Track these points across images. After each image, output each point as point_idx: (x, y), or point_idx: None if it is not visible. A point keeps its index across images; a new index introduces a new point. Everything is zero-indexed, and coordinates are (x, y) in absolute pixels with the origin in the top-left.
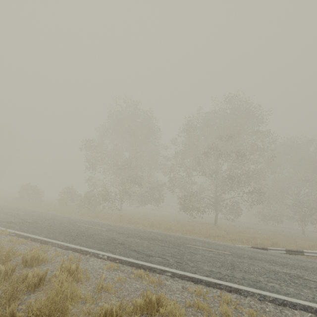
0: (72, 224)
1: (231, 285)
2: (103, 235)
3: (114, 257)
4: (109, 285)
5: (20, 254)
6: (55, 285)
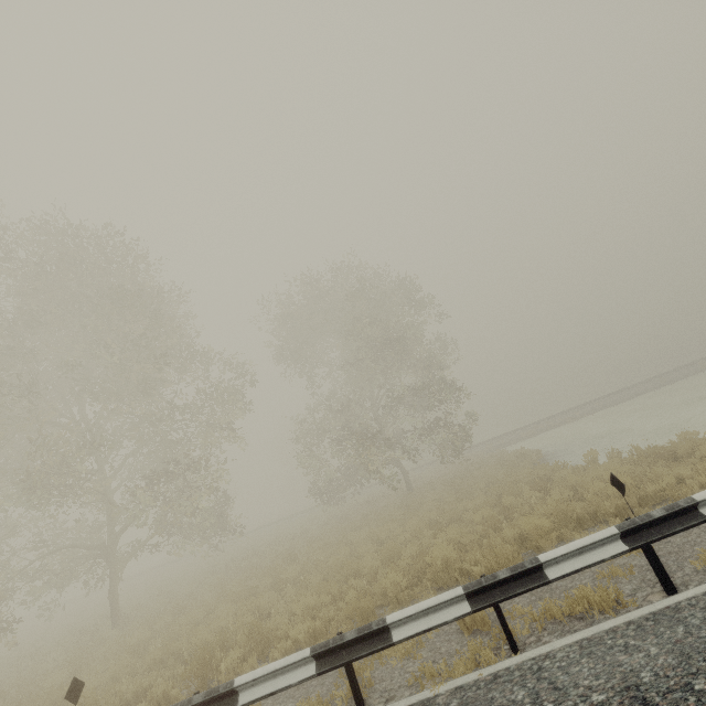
0: None
1: None
2: None
3: None
4: None
5: None
6: None
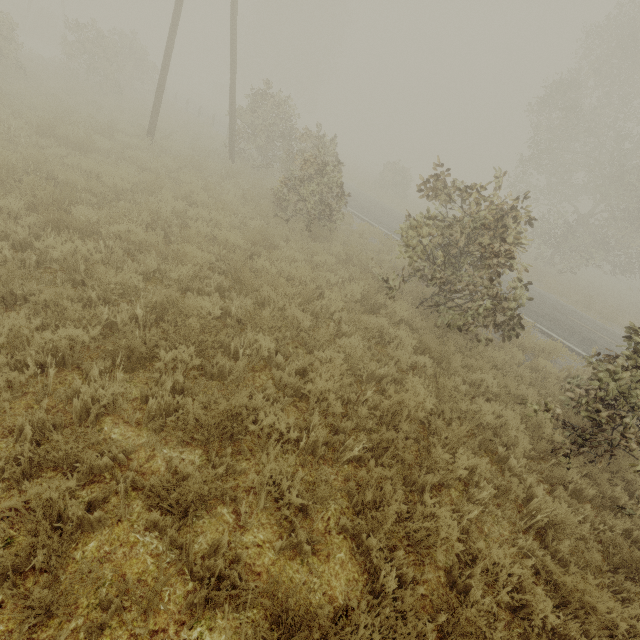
0: (565, 317)
1: None
2: None
3: None
4: None
5: None
6: None
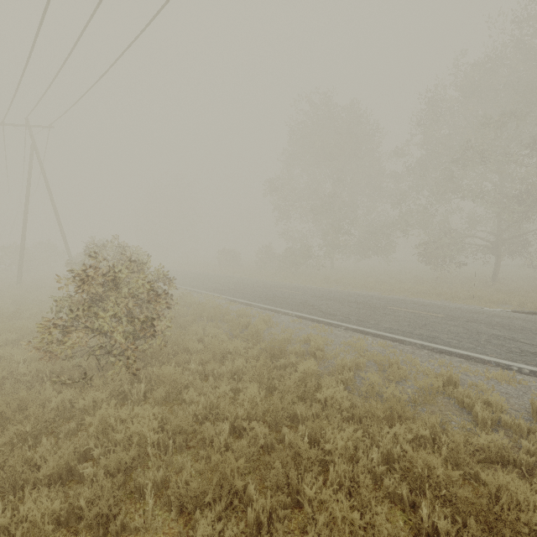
0: (269, 289)
1: (398, 337)
2: (296, 299)
3: (300, 315)
4: (289, 329)
5: (234, 312)
6: (254, 323)
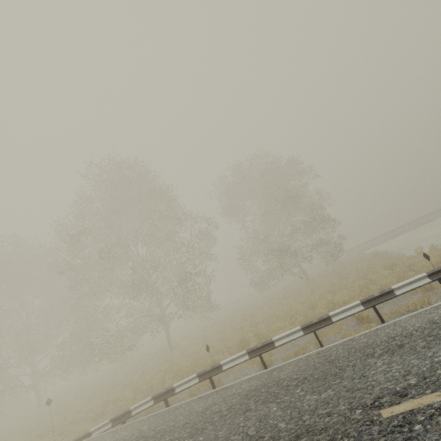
0: None
1: None
2: None
3: None
4: None
5: None
6: None
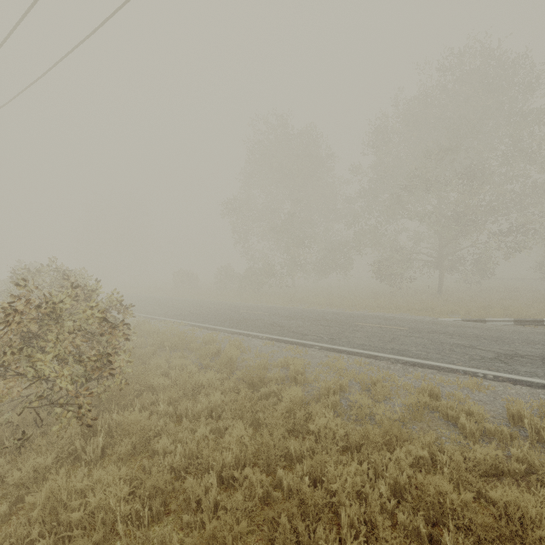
0: (234, 312)
1: (372, 353)
2: (264, 320)
3: (271, 338)
4: (263, 353)
5: (200, 338)
6: (226, 350)
